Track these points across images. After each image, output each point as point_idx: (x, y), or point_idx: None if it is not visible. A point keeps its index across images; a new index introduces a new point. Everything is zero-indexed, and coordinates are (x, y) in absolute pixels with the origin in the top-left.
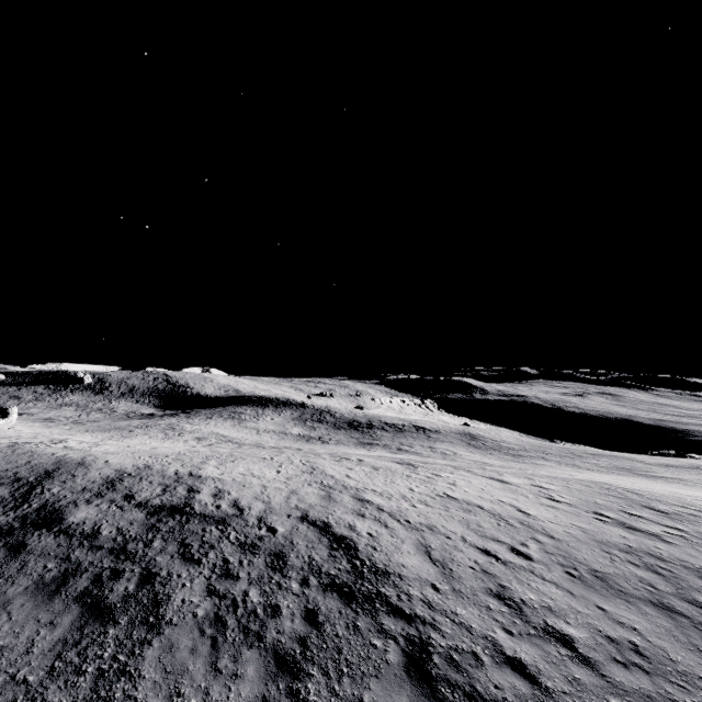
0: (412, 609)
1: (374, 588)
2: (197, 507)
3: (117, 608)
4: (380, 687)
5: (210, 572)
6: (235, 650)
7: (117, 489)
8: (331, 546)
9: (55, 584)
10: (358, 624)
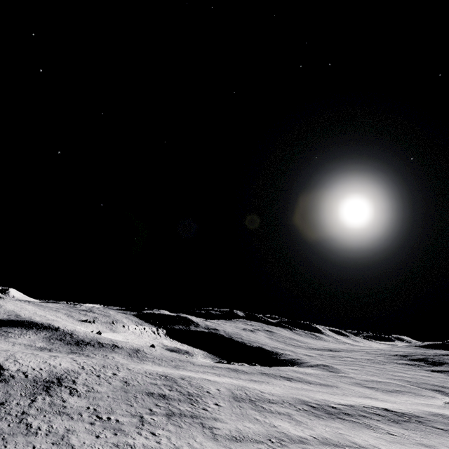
0: (4, 372)
1: None
2: None
3: None
4: None
5: None
6: None
7: None
8: None
9: None
10: None
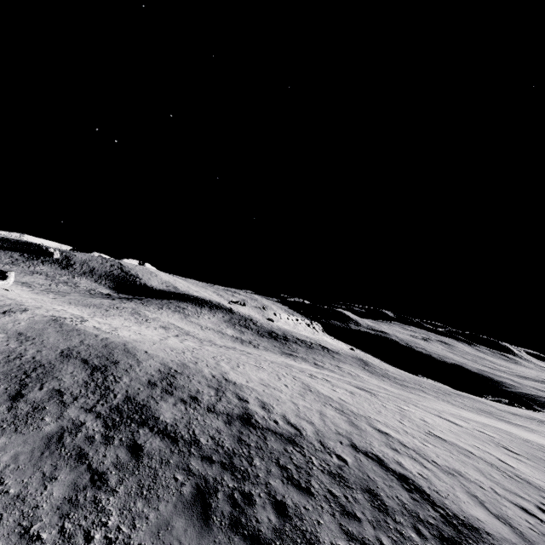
0: None
1: None
2: (260, 420)
3: None
4: None
5: (328, 506)
6: None
7: (178, 387)
8: (404, 487)
9: (199, 503)
10: None
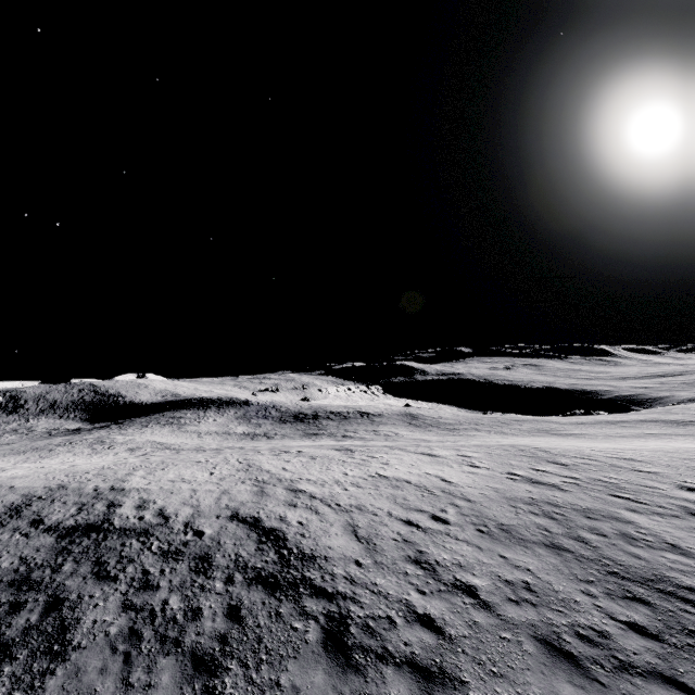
0: (335, 587)
1: (299, 574)
2: (118, 521)
3: (16, 643)
4: (297, 666)
5: (127, 586)
6: (150, 661)
7: (23, 516)
8: (260, 540)
9: None
10: (280, 611)
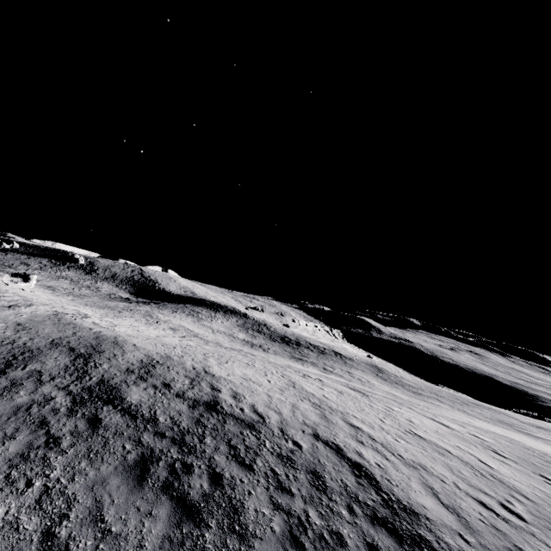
0: None
1: (413, 529)
2: (226, 407)
3: (202, 507)
4: None
5: (265, 481)
6: None
7: (154, 375)
8: (354, 473)
9: (138, 468)
10: None
